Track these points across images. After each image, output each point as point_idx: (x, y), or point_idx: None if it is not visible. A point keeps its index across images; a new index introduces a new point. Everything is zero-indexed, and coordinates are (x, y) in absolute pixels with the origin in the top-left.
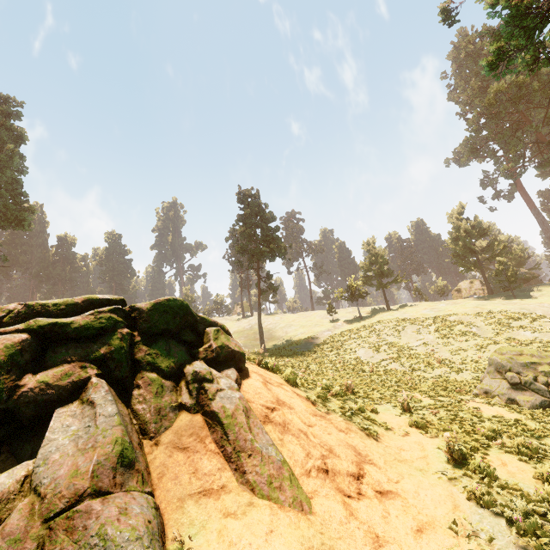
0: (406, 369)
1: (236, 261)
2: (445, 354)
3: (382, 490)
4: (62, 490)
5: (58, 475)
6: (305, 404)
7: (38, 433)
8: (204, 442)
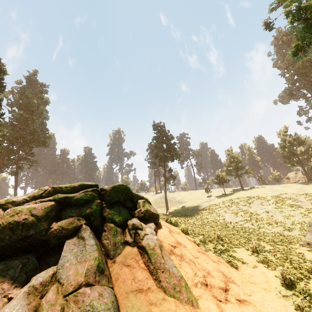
0: (255, 227)
1: (152, 162)
2: (280, 218)
3: (240, 299)
4: (71, 281)
5: (69, 274)
6: (193, 245)
7: (57, 253)
8: (138, 262)
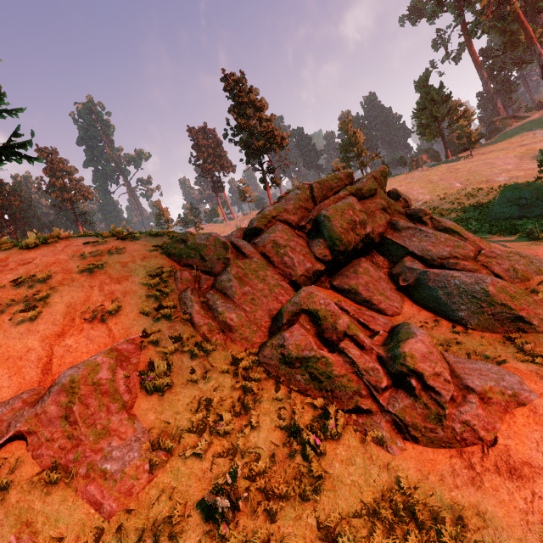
0: None
1: (241, 159)
2: (446, 205)
3: None
4: (463, 251)
5: (448, 250)
6: None
7: (372, 255)
8: None
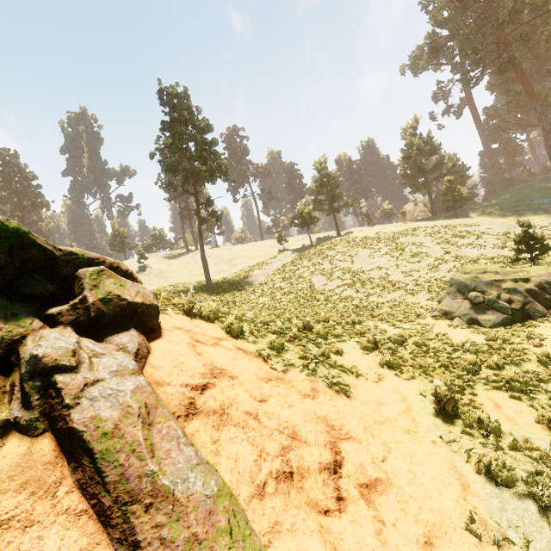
0: (362, 294)
1: (167, 184)
2: (398, 276)
3: (368, 480)
4: None
5: None
6: (255, 364)
7: None
8: (52, 495)
